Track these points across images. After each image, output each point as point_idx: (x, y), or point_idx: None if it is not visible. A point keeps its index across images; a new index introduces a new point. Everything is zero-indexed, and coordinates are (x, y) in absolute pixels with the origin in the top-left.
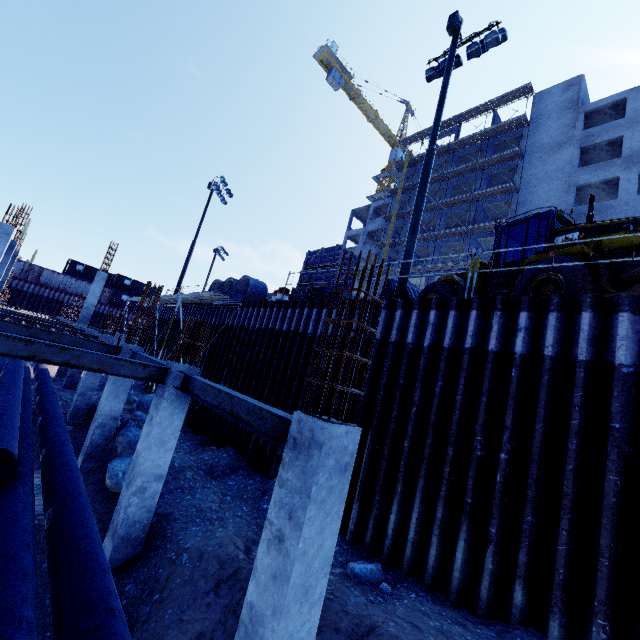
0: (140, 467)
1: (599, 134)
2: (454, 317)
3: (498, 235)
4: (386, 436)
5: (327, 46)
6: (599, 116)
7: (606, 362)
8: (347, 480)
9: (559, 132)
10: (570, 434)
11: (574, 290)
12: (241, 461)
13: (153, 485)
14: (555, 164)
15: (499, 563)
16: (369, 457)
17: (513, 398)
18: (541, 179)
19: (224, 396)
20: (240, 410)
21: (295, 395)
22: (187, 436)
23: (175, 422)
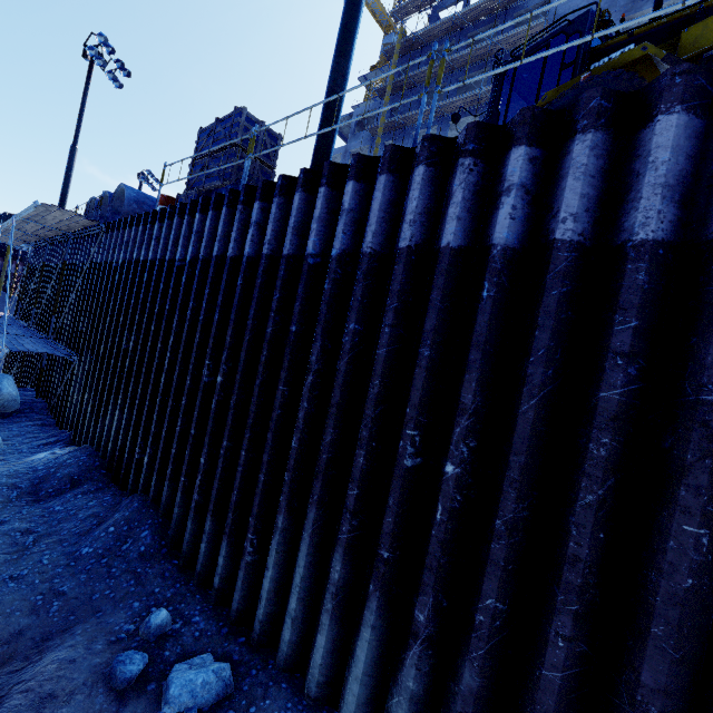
0: None
1: None
2: (385, 188)
3: (498, 79)
4: (268, 429)
5: None
6: None
7: (705, 240)
8: None
9: None
10: (597, 423)
11: None
12: (95, 468)
13: None
14: None
15: (429, 677)
16: (243, 466)
17: (481, 346)
18: None
19: None
20: None
21: (160, 364)
22: (42, 432)
23: None
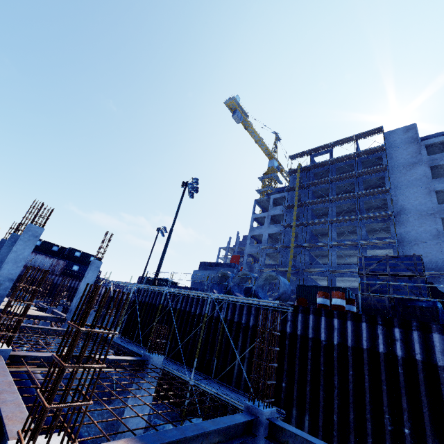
0: None
1: (441, 159)
2: None
3: None
4: None
5: (234, 97)
6: (432, 148)
7: None
8: None
9: (410, 156)
10: None
11: None
12: None
13: None
14: (413, 176)
15: None
16: None
17: None
18: (406, 185)
19: None
20: None
21: None
22: None
23: None
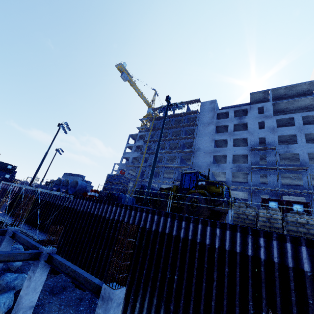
0: (22, 304)
1: (221, 122)
2: (163, 219)
3: (182, 176)
4: (137, 268)
5: (121, 63)
6: (221, 115)
7: (204, 242)
8: (120, 308)
9: (209, 118)
10: (194, 269)
11: (201, 207)
12: (69, 282)
13: (28, 312)
14: (208, 130)
15: None
16: (130, 278)
17: (179, 254)
18: (203, 135)
19: (71, 269)
20: (79, 277)
21: (99, 247)
22: None
23: (42, 277)
